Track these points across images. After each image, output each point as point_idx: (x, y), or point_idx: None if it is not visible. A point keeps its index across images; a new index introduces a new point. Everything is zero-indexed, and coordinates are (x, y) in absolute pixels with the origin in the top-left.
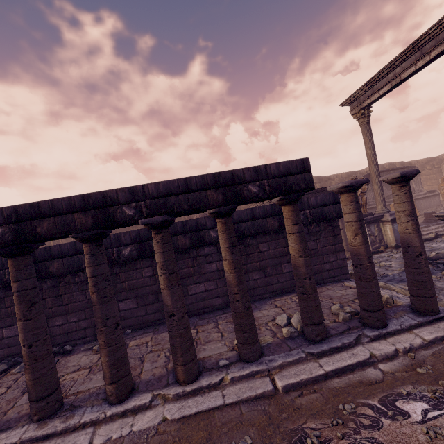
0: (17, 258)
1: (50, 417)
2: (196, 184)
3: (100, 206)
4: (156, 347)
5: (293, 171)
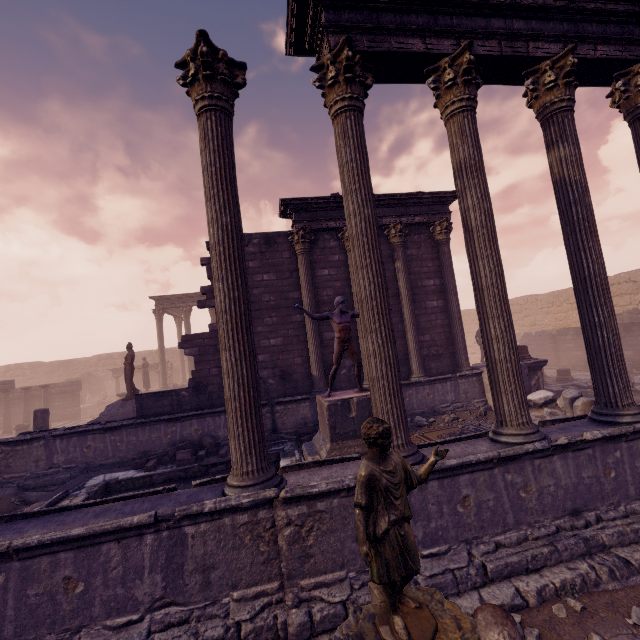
0: None
1: None
2: None
3: None
4: None
5: (1, 384)
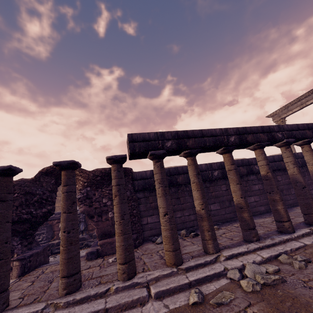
0: (231, 153)
1: (260, 240)
2: (301, 127)
3: (268, 131)
4: (259, 223)
5: None
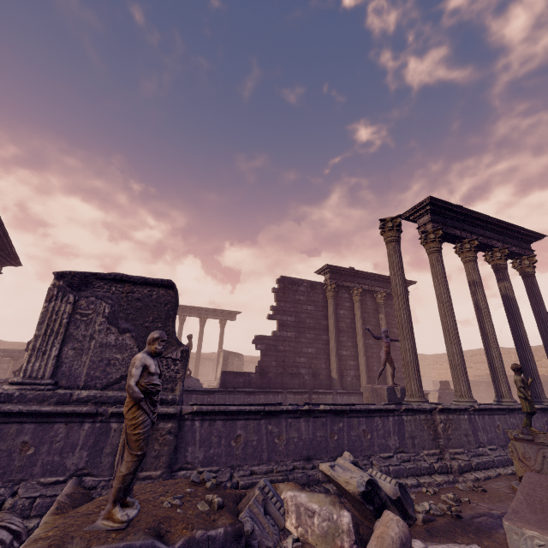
0: None
1: None
2: None
3: None
4: None
5: (16, 352)
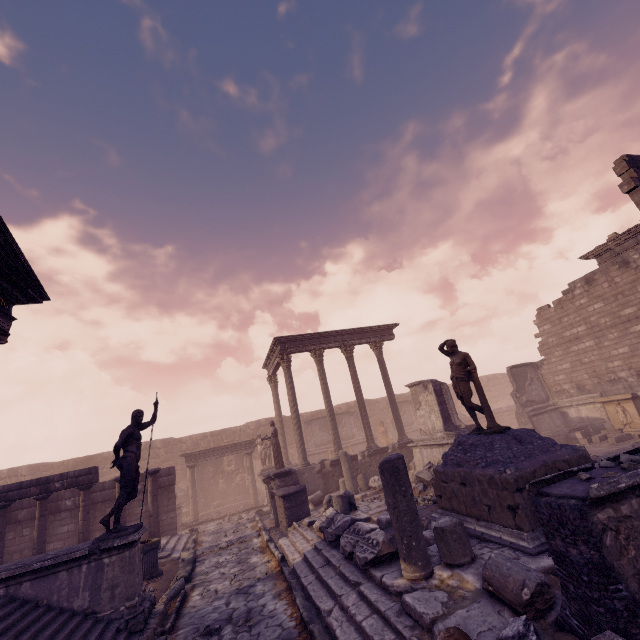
0: None
1: None
2: (27, 484)
3: None
4: None
5: (83, 474)
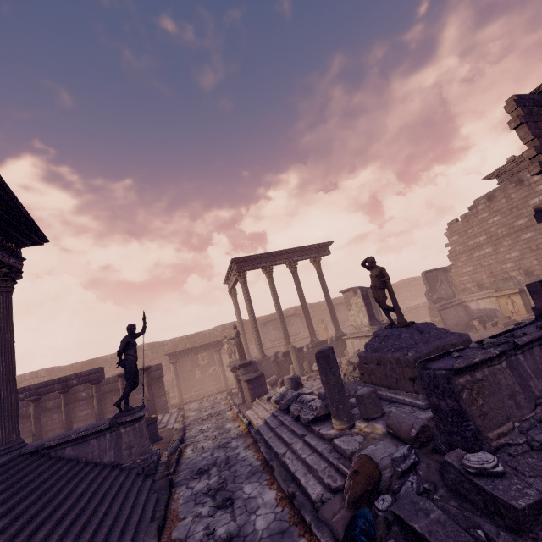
0: None
1: None
2: (51, 382)
3: None
4: None
5: (93, 373)
